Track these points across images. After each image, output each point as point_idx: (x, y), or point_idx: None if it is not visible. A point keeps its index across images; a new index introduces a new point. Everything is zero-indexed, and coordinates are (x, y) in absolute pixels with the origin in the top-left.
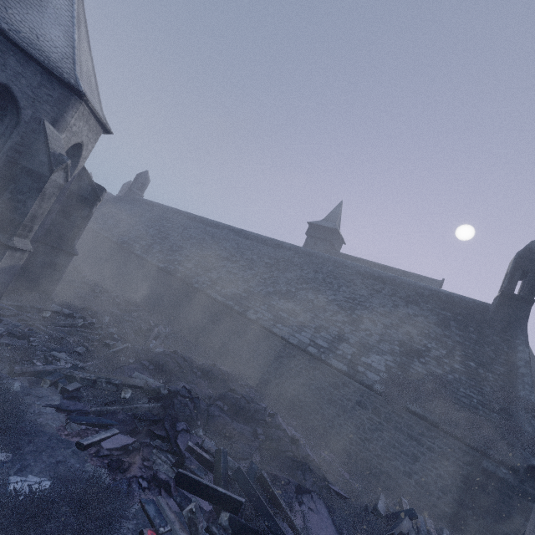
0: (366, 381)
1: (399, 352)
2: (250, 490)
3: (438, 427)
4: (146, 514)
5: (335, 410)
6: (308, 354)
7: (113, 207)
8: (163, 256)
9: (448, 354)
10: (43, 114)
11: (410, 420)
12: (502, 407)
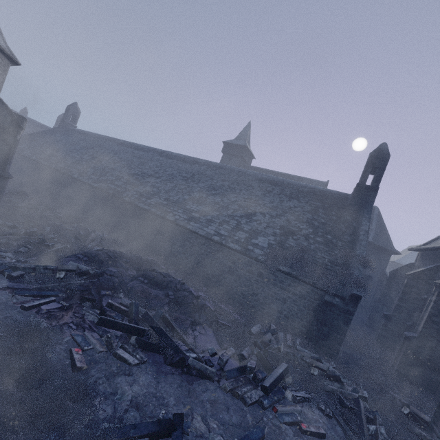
0: (253, 255)
1: (280, 233)
2: (154, 324)
3: (299, 279)
4: (75, 341)
5: (233, 277)
6: (213, 242)
7: (49, 138)
8: (97, 177)
9: (314, 231)
10: None
11: (282, 278)
12: (344, 262)
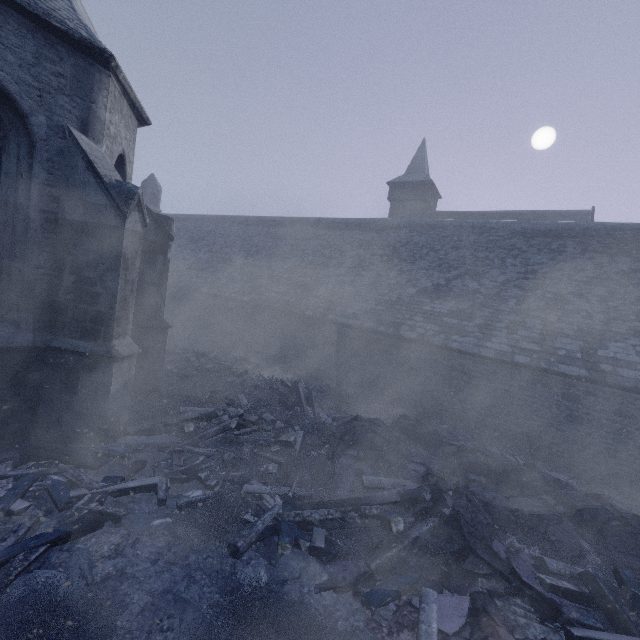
0: (625, 383)
1: None
2: None
3: None
4: None
5: (582, 428)
6: (515, 366)
7: None
8: (239, 285)
9: None
10: (62, 115)
11: None
12: None
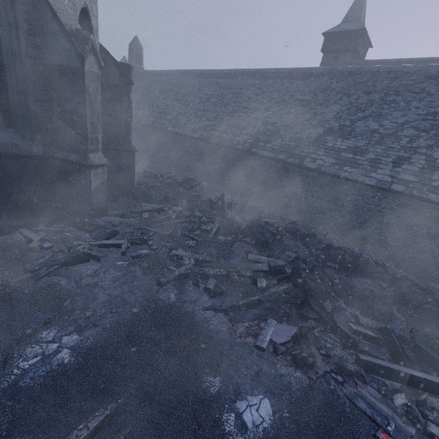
0: None
1: None
2: (438, 365)
3: None
4: (362, 412)
5: (434, 242)
6: (391, 193)
7: None
8: (193, 125)
9: None
10: None
11: None
12: None
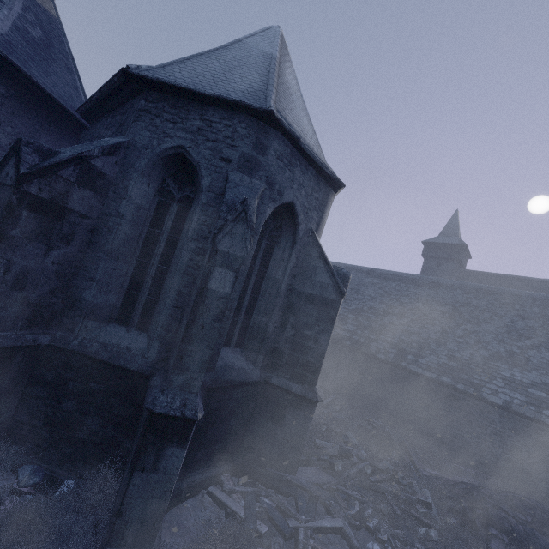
0: None
1: None
2: None
3: None
4: None
5: None
6: None
7: None
8: None
9: None
10: (311, 222)
11: None
12: None
